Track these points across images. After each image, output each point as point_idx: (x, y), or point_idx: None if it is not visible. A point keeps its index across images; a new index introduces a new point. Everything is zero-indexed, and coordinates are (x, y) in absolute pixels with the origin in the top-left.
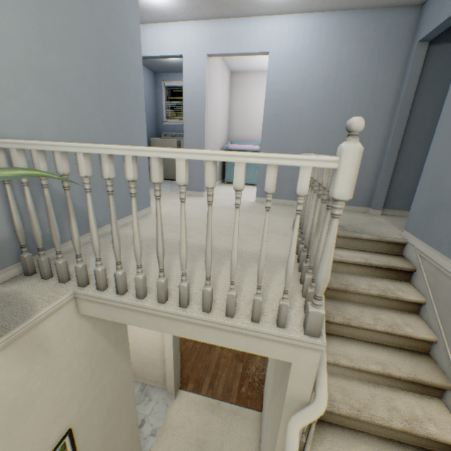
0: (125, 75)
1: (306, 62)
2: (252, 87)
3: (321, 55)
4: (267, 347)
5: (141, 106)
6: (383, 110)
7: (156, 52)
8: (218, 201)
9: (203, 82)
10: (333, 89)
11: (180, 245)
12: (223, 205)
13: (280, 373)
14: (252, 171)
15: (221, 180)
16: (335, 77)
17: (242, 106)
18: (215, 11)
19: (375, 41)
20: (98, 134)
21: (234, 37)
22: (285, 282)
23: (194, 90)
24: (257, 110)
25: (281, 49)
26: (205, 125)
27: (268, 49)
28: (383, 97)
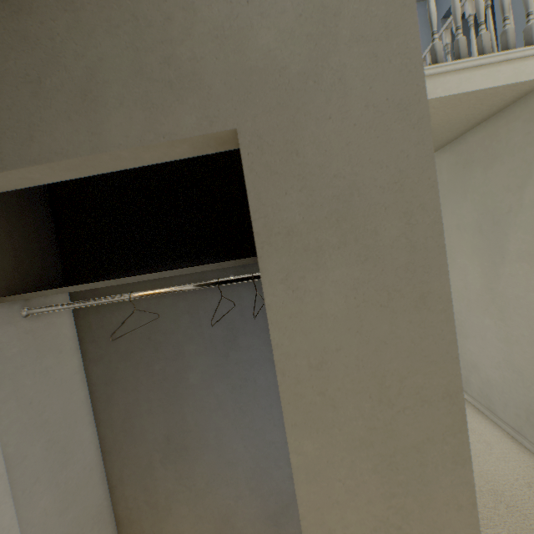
0: None
1: None
2: None
3: None
4: (533, 69)
5: None
6: None
7: None
8: None
9: None
10: None
11: (429, 3)
12: None
13: (516, 179)
14: None
15: None
16: None
17: None
18: None
19: None
20: None
21: None
22: (528, 4)
23: None
24: None
25: None
26: None
27: None
28: None
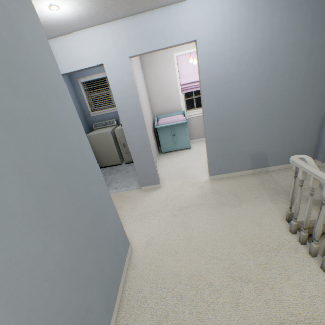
0: (63, 141)
1: (237, 41)
2: (162, 64)
3: (252, 30)
4: None
5: (91, 159)
6: (321, 71)
7: (72, 67)
8: (180, 193)
9: (132, 86)
10: (269, 63)
11: None
12: (189, 199)
13: None
14: (184, 138)
15: (158, 151)
16: (270, 50)
17: (158, 83)
18: (130, 8)
19: (307, 4)
20: (60, 260)
21: (154, 32)
22: None
23: (126, 96)
24: (172, 84)
25: (209, 34)
26: (145, 126)
27: (194, 37)
28: (320, 59)
